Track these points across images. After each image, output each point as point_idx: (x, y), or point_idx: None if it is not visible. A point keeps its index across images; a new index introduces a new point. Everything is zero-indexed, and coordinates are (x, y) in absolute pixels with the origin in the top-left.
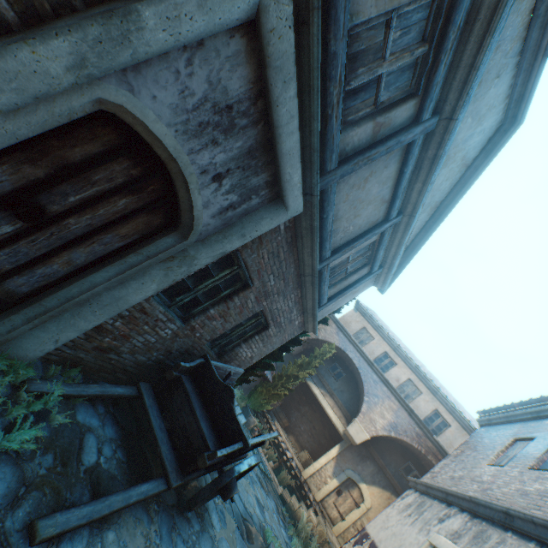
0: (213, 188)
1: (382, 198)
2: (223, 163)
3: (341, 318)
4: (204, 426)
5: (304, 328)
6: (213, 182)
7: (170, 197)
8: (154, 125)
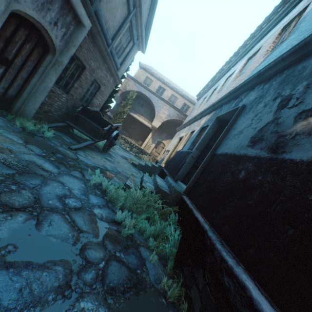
0: (56, 29)
1: (123, 2)
2: (55, 17)
3: (134, 76)
4: (96, 125)
5: (116, 83)
6: (55, 27)
7: (42, 38)
8: (29, 12)
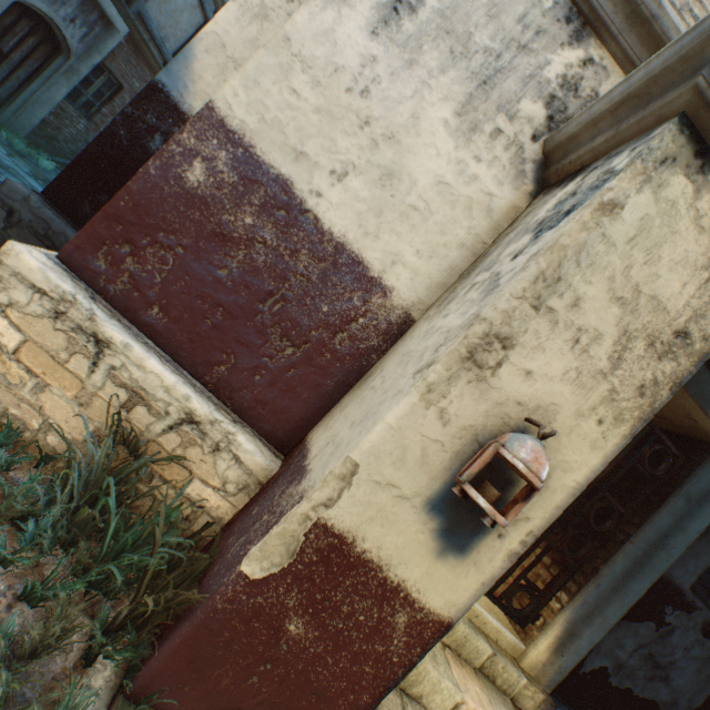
0: (73, 28)
1: (192, 6)
2: (73, 13)
3: None
4: None
5: None
6: (72, 25)
7: (52, 35)
8: (38, 5)
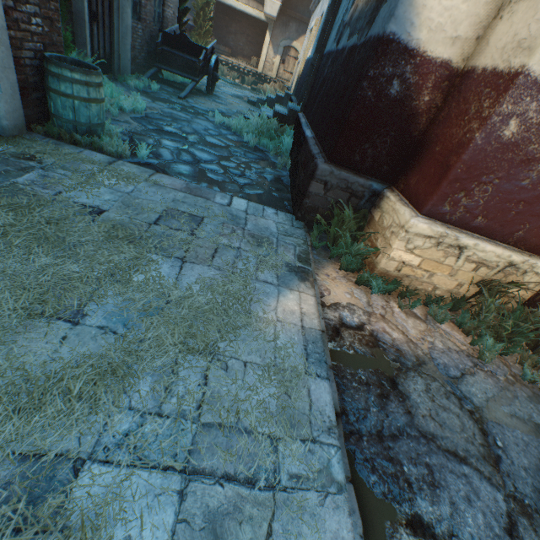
0: None
1: None
2: None
3: None
4: (188, 58)
5: None
6: None
7: None
8: None
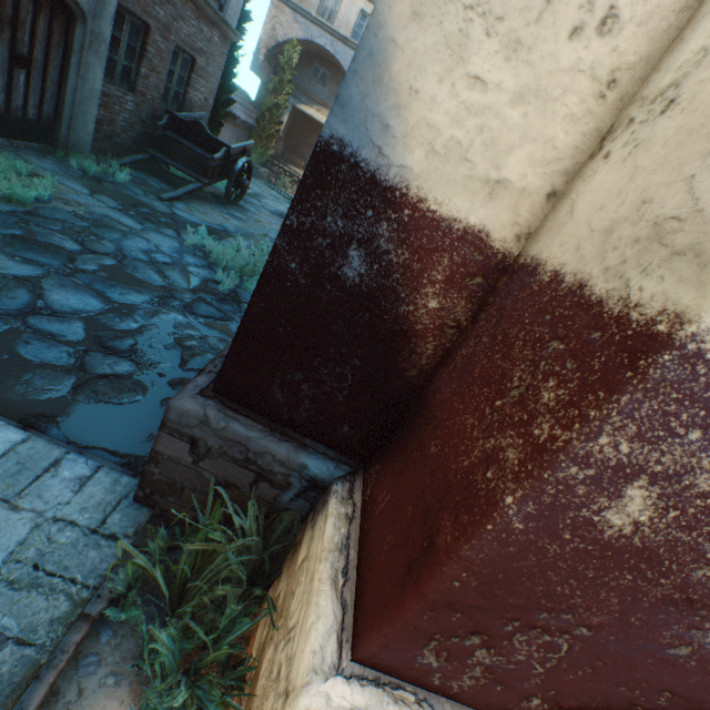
0: None
1: None
2: None
3: None
4: (200, 152)
5: (229, 42)
6: None
7: None
8: None
